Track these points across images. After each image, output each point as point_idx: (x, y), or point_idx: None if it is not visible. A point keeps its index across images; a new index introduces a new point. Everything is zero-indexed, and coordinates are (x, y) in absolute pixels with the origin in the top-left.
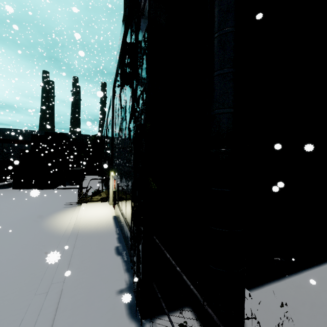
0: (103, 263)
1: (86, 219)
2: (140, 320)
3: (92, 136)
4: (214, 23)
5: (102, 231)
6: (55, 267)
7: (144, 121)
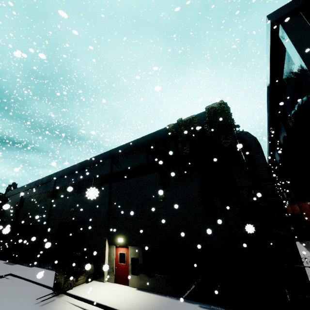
0: None
1: (118, 302)
2: None
3: None
4: (260, 164)
5: (162, 303)
6: None
7: (257, 202)
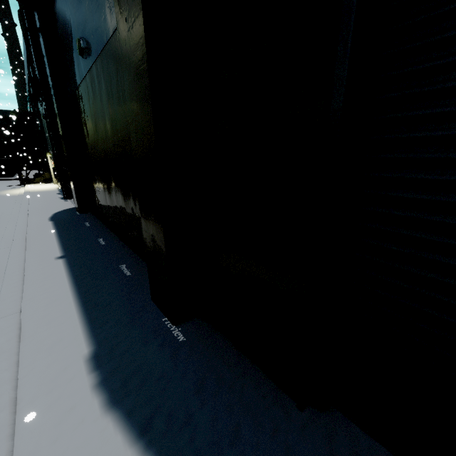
0: (50, 195)
1: (33, 189)
2: (65, 197)
3: (11, 112)
4: None
5: (48, 191)
6: (21, 199)
7: (48, 122)
